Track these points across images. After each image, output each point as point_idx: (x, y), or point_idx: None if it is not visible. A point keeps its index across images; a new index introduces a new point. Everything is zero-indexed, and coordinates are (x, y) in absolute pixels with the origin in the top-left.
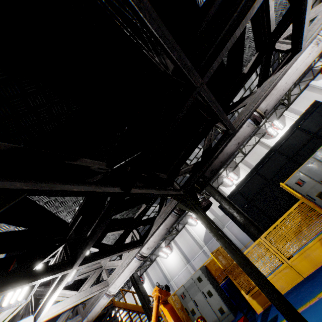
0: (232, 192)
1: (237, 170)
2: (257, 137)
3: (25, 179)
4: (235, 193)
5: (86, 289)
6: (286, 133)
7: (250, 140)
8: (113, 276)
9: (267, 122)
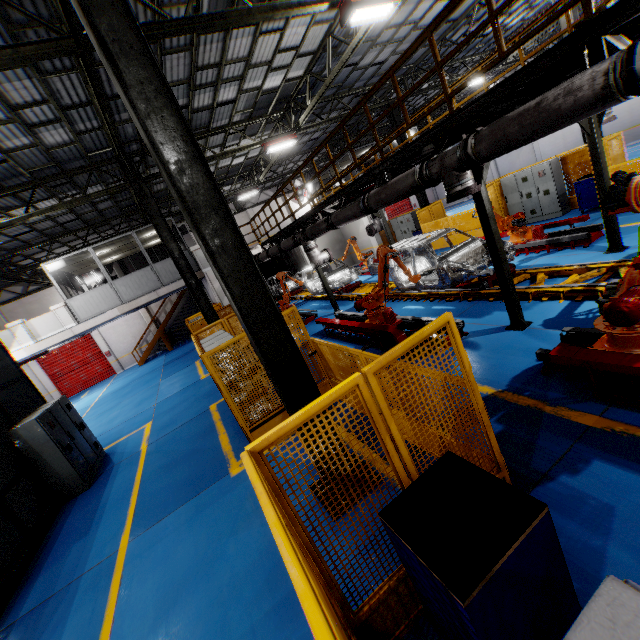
0: None
1: None
2: None
3: None
4: None
5: None
6: None
7: None
8: None
9: None
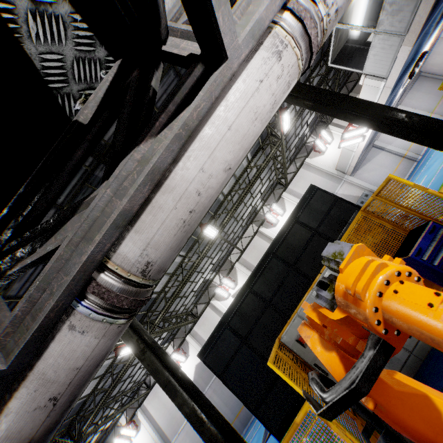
0: (217, 327)
1: (233, 273)
2: (256, 225)
3: None
4: (222, 328)
5: None
6: (283, 228)
7: (247, 230)
8: None
9: (266, 206)
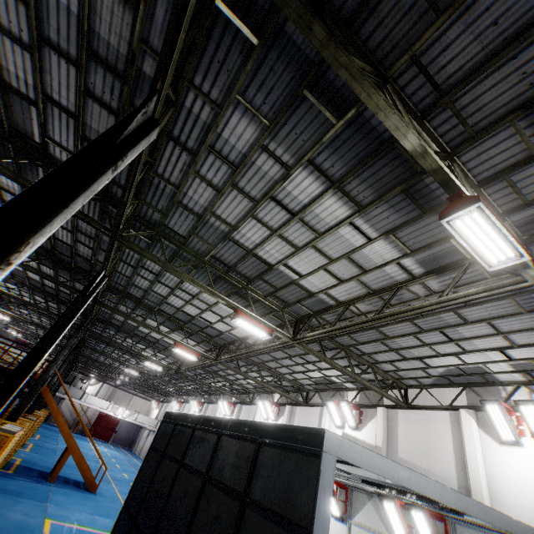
0: (176, 414)
1: (369, 413)
2: (468, 397)
3: None
4: (175, 420)
5: None
6: (247, 424)
7: (446, 389)
8: None
9: (529, 390)
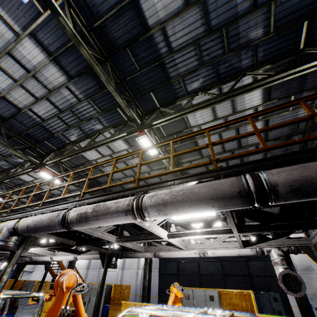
0: (174, 258)
1: None
2: None
3: (48, 233)
4: (175, 260)
5: (45, 249)
6: (237, 256)
7: None
8: (59, 253)
9: None
